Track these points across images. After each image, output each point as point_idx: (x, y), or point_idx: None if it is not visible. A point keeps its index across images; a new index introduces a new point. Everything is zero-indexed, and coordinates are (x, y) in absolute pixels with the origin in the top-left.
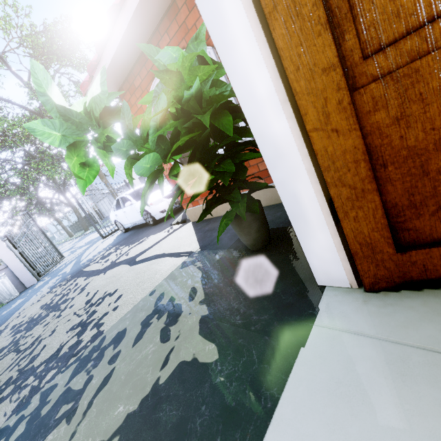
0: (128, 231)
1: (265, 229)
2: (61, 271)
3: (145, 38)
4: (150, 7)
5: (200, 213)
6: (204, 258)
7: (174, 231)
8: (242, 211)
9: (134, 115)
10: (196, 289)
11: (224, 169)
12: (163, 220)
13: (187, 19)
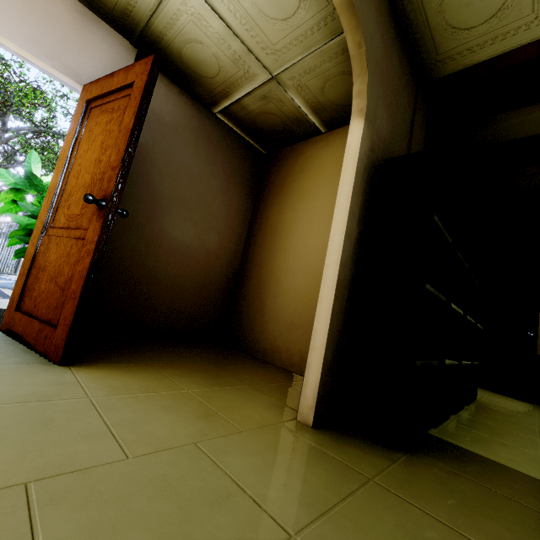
0: None
1: None
2: None
3: None
4: None
5: None
6: None
7: None
8: None
9: None
10: None
11: None
12: None
13: None
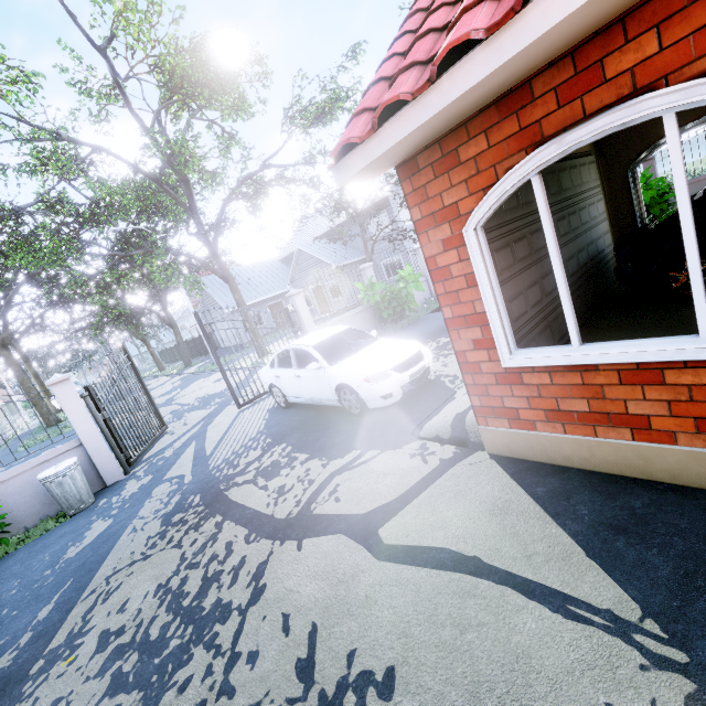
0: (291, 406)
1: None
2: (171, 467)
3: (567, 45)
4: None
5: (524, 446)
6: None
7: (449, 469)
8: None
9: (424, 218)
10: None
11: None
12: (378, 410)
13: None
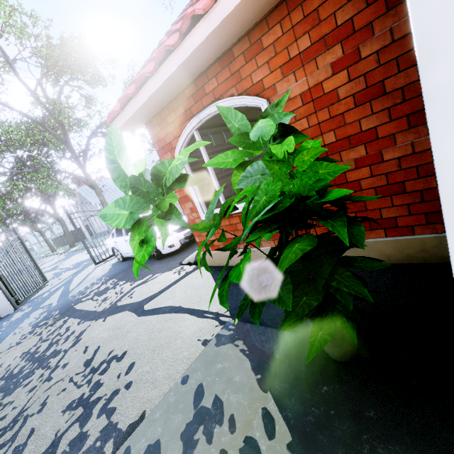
0: (126, 260)
1: (357, 340)
2: (45, 301)
3: (190, 79)
4: (205, 53)
5: (219, 259)
6: (246, 336)
7: (187, 275)
8: (350, 331)
9: (160, 149)
10: (272, 415)
11: (348, 289)
12: (169, 255)
13: (241, 69)
